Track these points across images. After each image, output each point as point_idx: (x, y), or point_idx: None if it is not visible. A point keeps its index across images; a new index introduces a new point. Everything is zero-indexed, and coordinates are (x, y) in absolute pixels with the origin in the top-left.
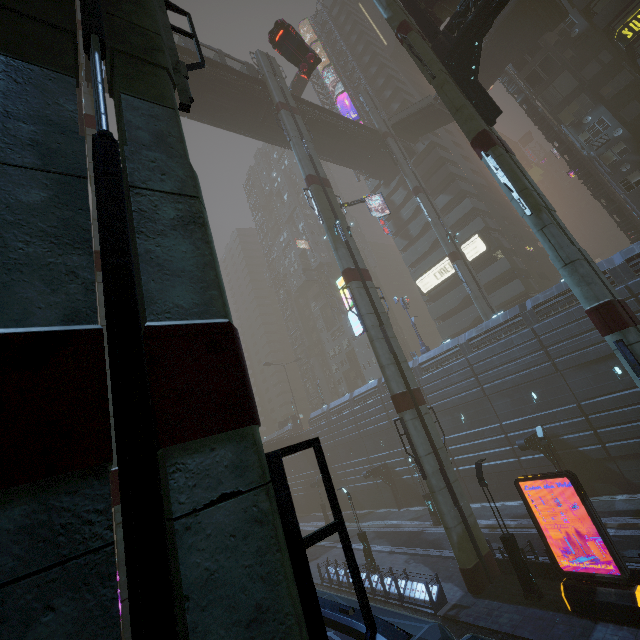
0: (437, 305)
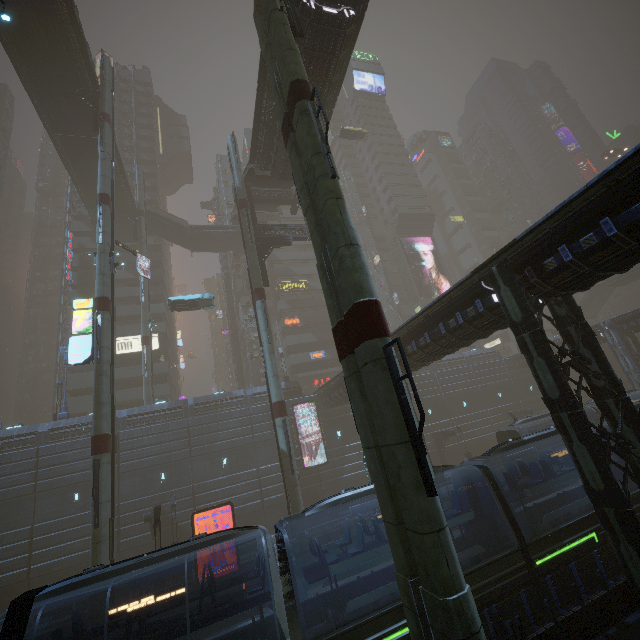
0: (79, 377)
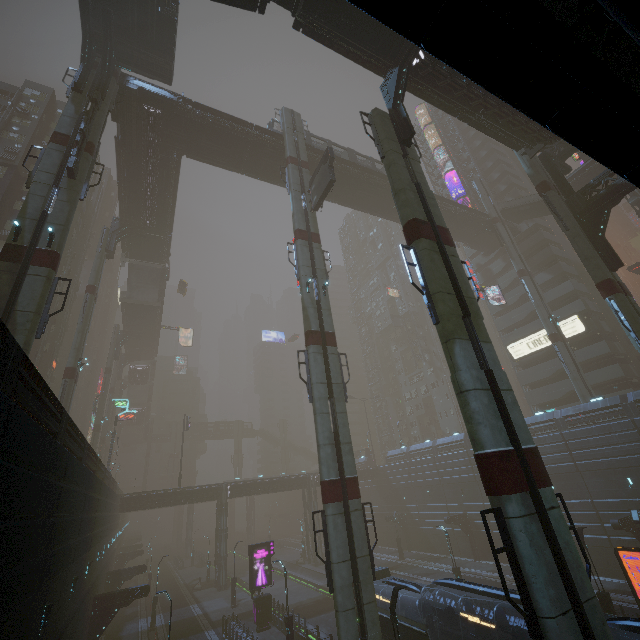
0: (527, 372)
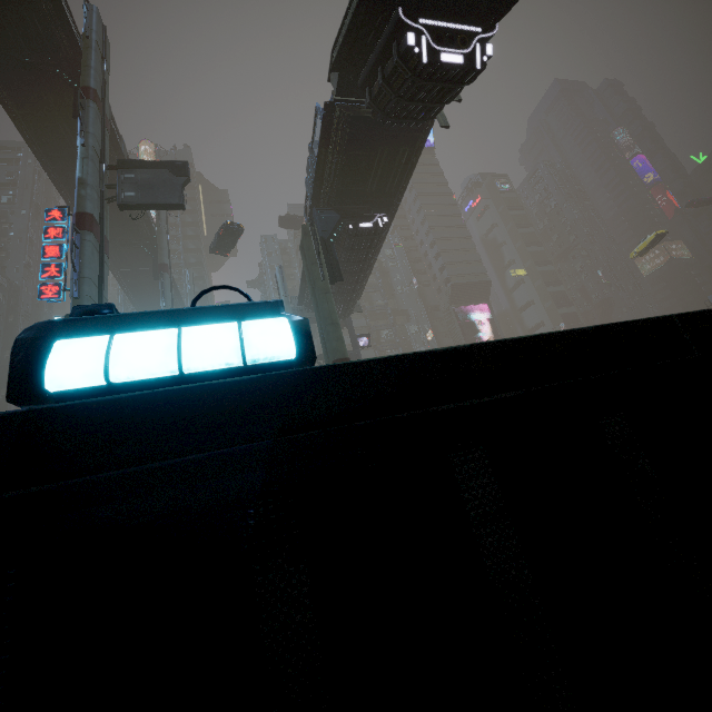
0: None
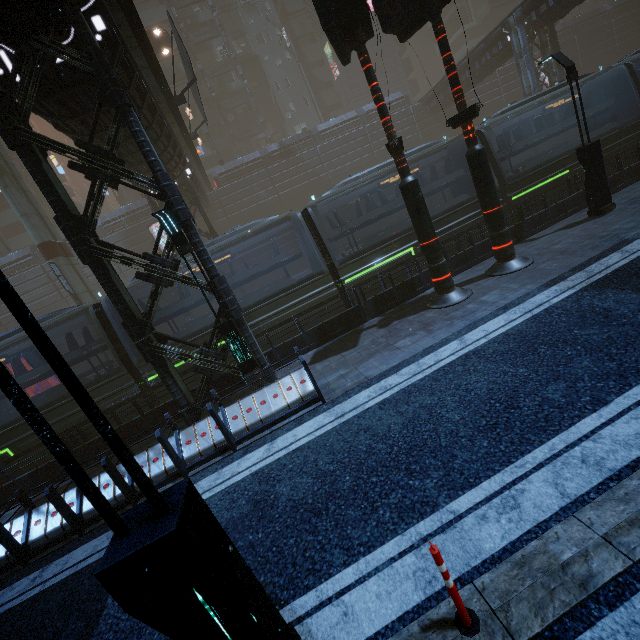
0: None
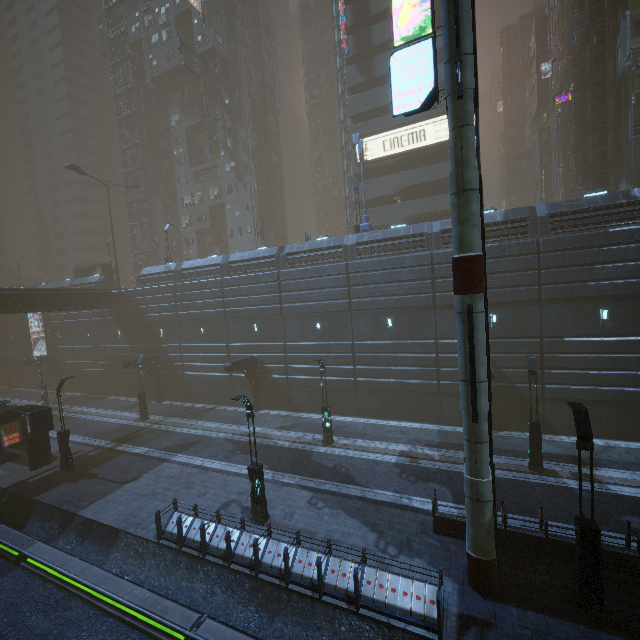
0: (368, 185)
